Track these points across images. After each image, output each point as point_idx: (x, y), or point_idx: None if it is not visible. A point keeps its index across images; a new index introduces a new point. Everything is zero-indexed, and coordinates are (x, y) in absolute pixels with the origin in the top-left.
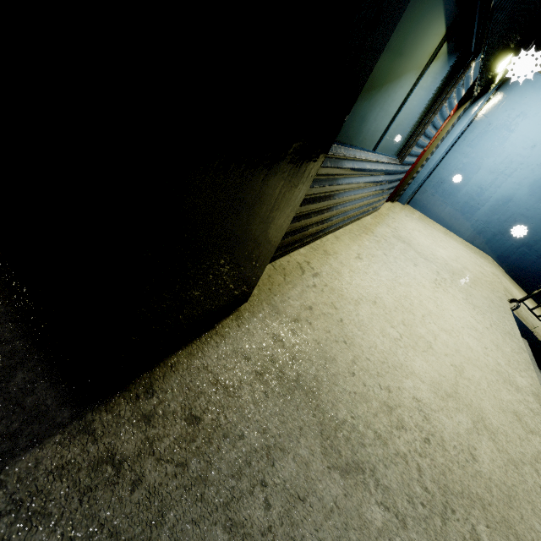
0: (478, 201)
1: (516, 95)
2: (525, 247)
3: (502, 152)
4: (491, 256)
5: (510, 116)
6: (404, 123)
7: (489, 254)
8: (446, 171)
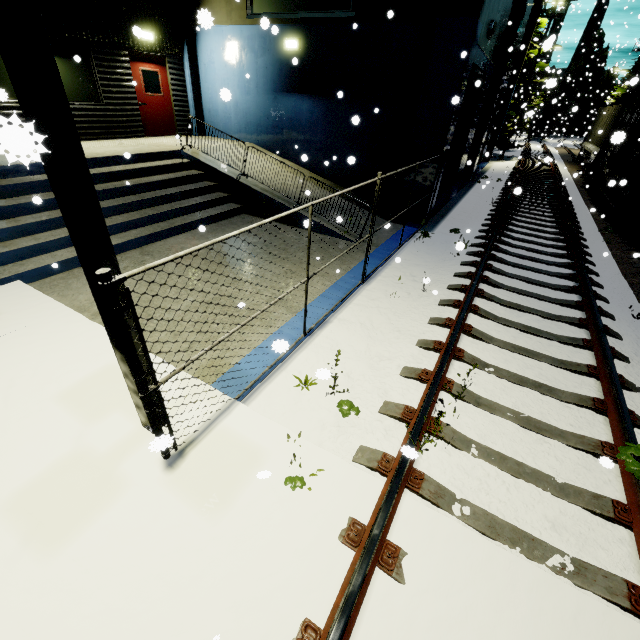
0: (228, 112)
1: (203, 43)
2: (259, 127)
3: (218, 77)
4: (252, 143)
5: (209, 55)
6: (68, 86)
7: (251, 142)
8: (207, 103)
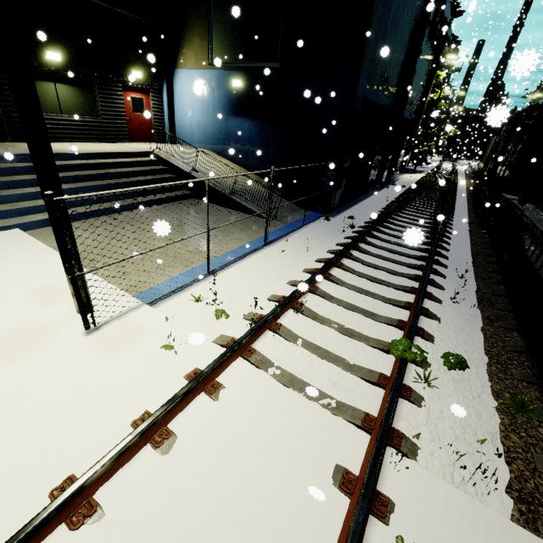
0: (193, 128)
1: (178, 80)
2: (214, 139)
3: (187, 104)
4: (209, 150)
5: (181, 88)
6: (77, 105)
7: (208, 149)
8: (178, 121)
